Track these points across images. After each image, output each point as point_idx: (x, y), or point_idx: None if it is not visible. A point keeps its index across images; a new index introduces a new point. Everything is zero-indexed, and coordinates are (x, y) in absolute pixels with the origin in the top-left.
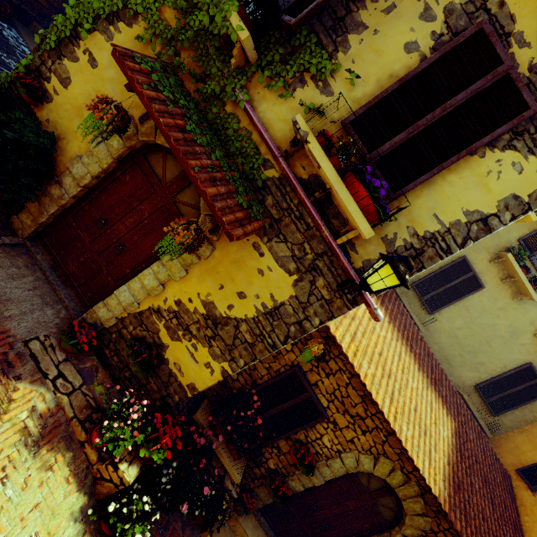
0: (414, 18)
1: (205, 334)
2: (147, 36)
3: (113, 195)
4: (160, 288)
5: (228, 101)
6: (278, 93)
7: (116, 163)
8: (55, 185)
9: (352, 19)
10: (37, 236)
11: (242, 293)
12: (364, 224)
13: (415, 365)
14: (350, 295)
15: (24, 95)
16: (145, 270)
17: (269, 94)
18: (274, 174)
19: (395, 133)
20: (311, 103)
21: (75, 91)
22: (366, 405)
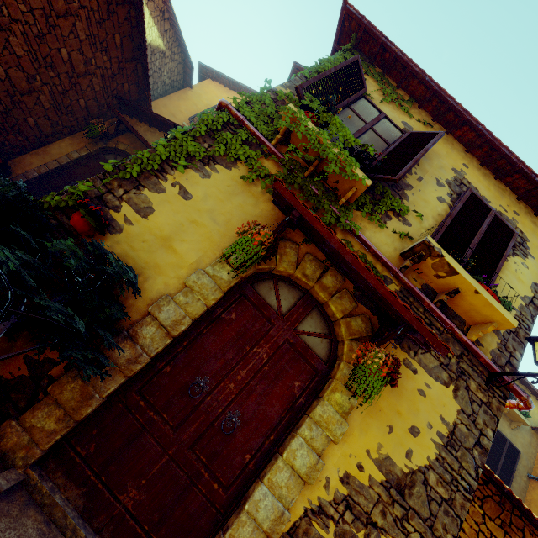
0: (434, 185)
1: (393, 516)
2: (253, 177)
3: (213, 340)
4: (321, 463)
5: (337, 230)
6: (375, 224)
7: (220, 298)
8: (124, 343)
9: (402, 182)
10: (49, 451)
11: (414, 427)
12: (508, 315)
13: None
14: (498, 390)
15: (92, 222)
16: (293, 442)
17: (368, 225)
18: (395, 287)
19: (464, 249)
20: (402, 231)
21: (159, 221)
22: (509, 537)
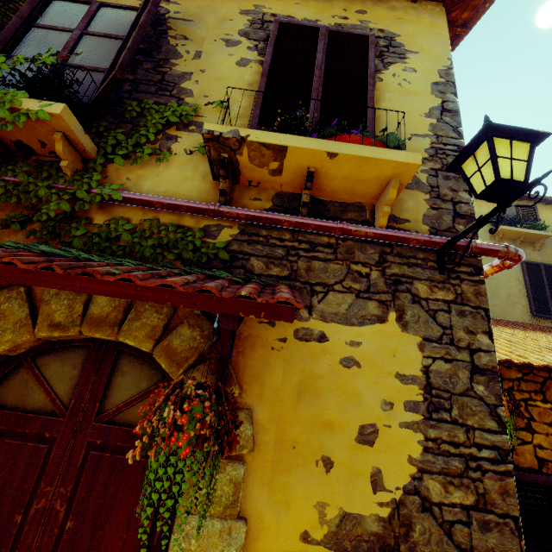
0: (224, 50)
1: None
2: None
3: None
4: None
5: (93, 213)
6: (153, 163)
7: None
8: None
9: (172, 76)
10: None
11: (364, 428)
12: (399, 154)
13: (517, 330)
14: (463, 267)
15: None
16: None
17: (143, 171)
18: (230, 232)
19: (306, 105)
20: (200, 143)
21: None
22: None
